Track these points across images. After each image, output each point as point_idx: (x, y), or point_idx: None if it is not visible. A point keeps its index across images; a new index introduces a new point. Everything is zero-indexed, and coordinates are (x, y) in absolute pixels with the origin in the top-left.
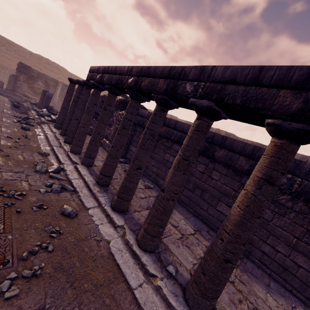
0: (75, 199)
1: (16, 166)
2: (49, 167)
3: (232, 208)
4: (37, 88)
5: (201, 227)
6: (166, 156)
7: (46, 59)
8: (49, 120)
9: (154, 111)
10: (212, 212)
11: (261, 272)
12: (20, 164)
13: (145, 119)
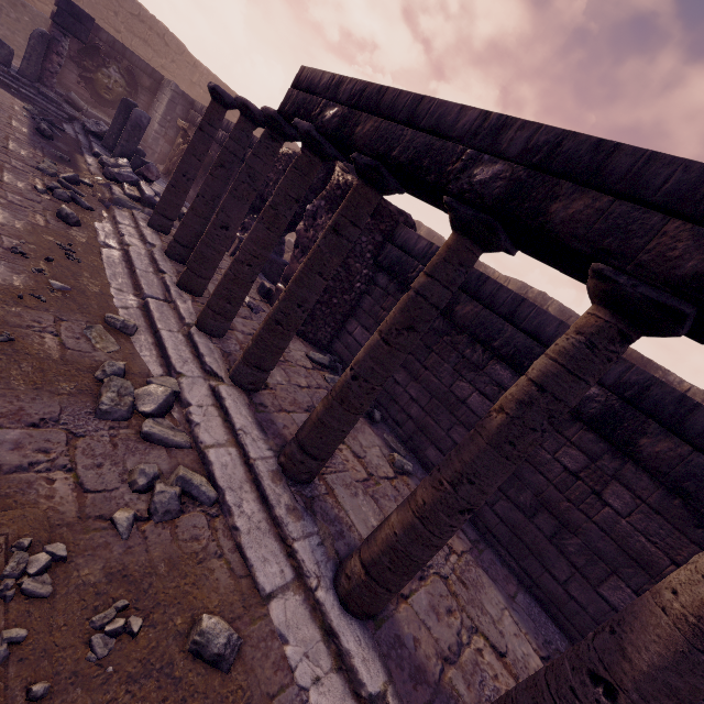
0: (223, 545)
1: (36, 392)
2: (138, 388)
3: None
4: (104, 86)
5: (551, 639)
6: (459, 387)
7: (134, 3)
8: (134, 196)
9: (587, 330)
10: (583, 596)
11: None
12: (50, 381)
13: (412, 260)
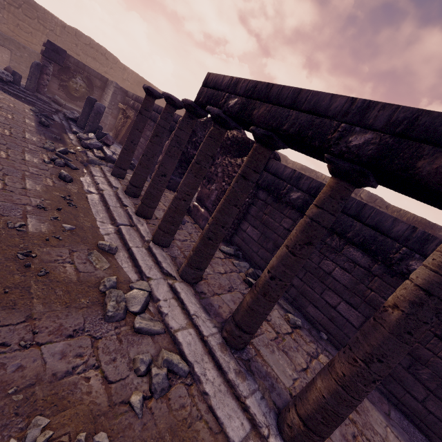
0: (200, 408)
1: (68, 310)
2: (126, 293)
3: None
4: (74, 89)
5: None
6: (325, 264)
7: (87, 37)
8: (100, 157)
9: None
10: (438, 411)
11: None
12: (74, 299)
13: (282, 182)
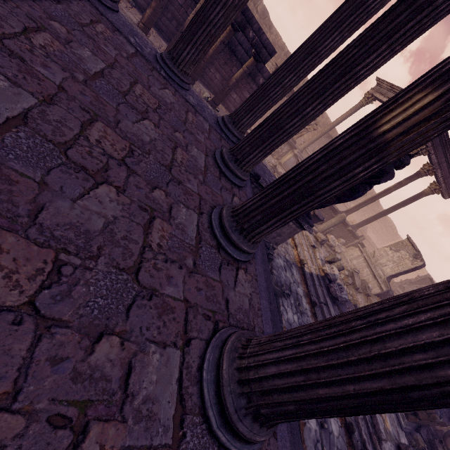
0: None
1: None
2: None
3: (210, 50)
4: None
5: None
6: None
7: None
8: None
9: None
10: None
11: (201, 81)
12: None
13: None
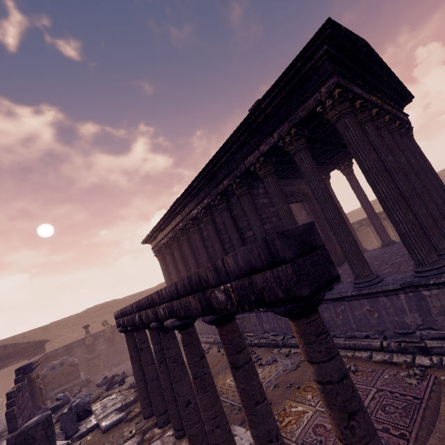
0: None
1: None
2: None
3: None
4: None
5: None
6: None
7: None
8: None
9: None
10: None
11: None
12: None
13: None
